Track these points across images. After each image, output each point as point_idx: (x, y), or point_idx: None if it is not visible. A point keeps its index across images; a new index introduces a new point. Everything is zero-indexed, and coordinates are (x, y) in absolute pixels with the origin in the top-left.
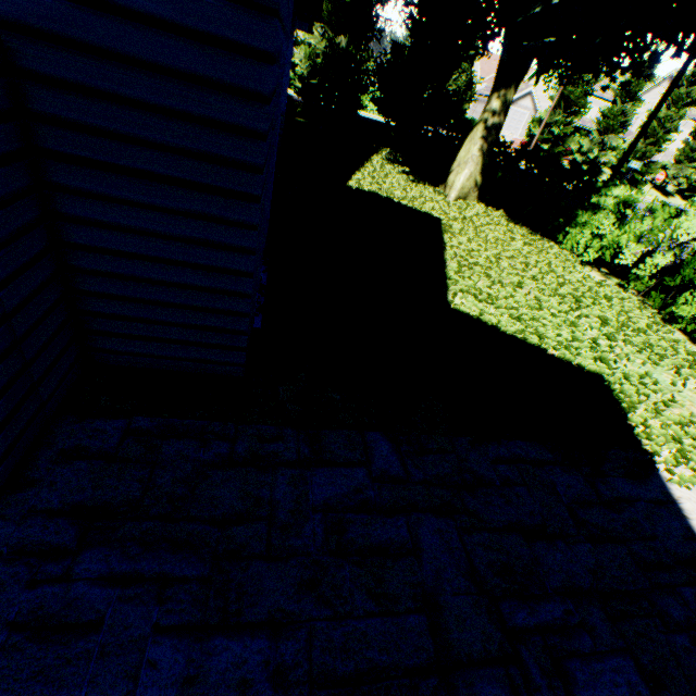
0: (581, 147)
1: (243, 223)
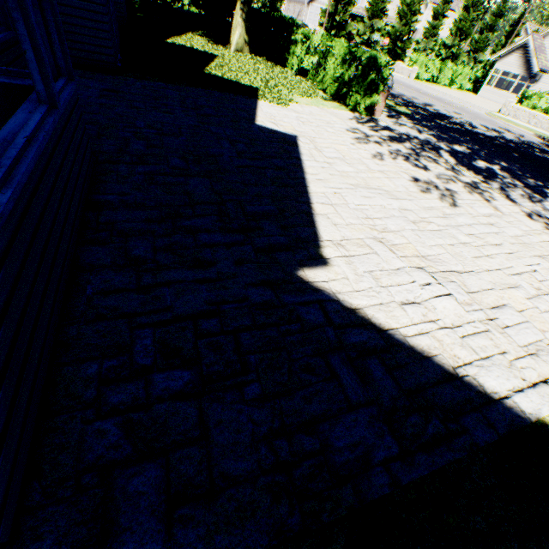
0: (358, 31)
1: (101, 4)
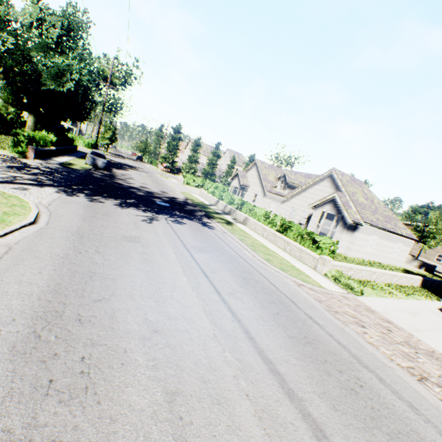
0: (184, 168)
1: None
